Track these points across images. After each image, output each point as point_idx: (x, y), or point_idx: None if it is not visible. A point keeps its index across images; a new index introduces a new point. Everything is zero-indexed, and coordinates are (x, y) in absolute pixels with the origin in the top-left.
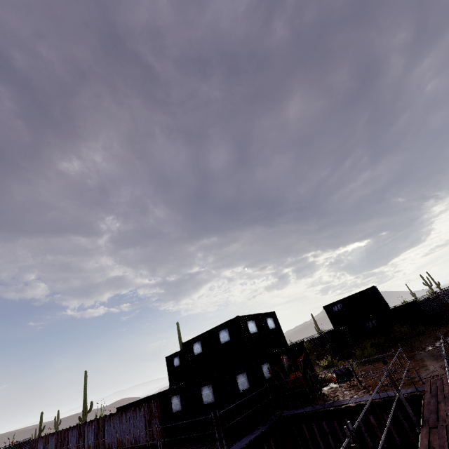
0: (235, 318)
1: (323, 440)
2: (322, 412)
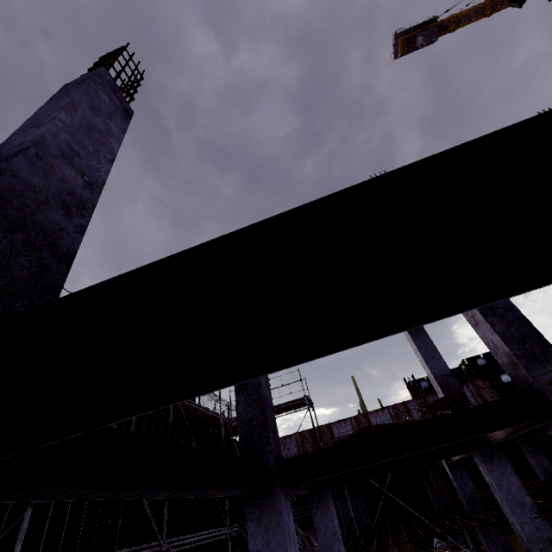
0: None
1: None
2: None
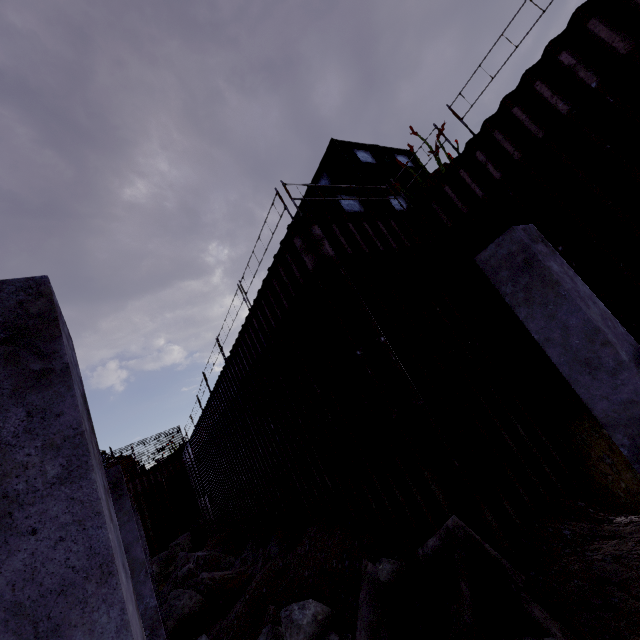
0: (329, 145)
1: (479, 184)
2: (472, 140)
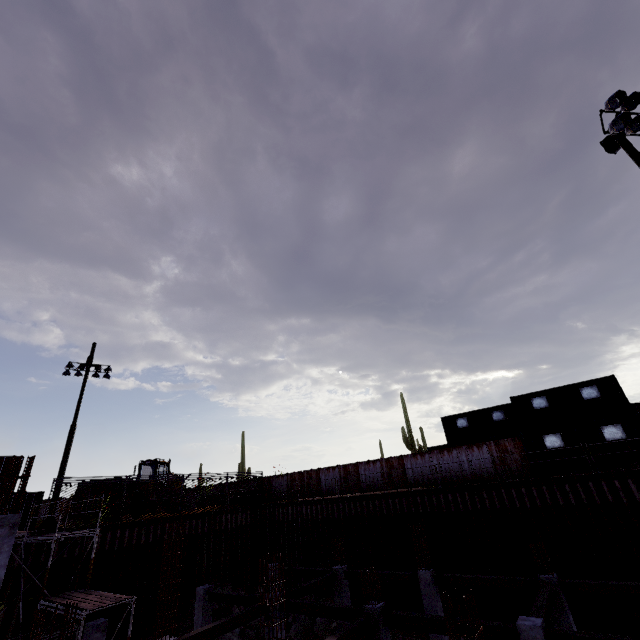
0: (610, 376)
1: None
2: None
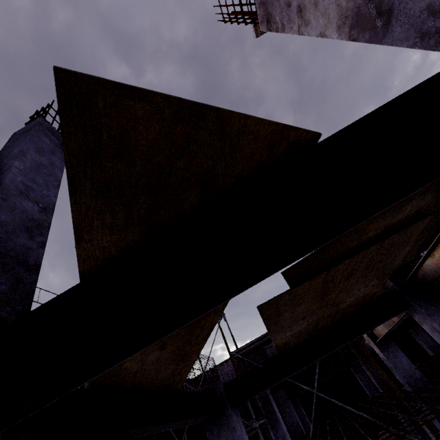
0: None
1: None
2: None
